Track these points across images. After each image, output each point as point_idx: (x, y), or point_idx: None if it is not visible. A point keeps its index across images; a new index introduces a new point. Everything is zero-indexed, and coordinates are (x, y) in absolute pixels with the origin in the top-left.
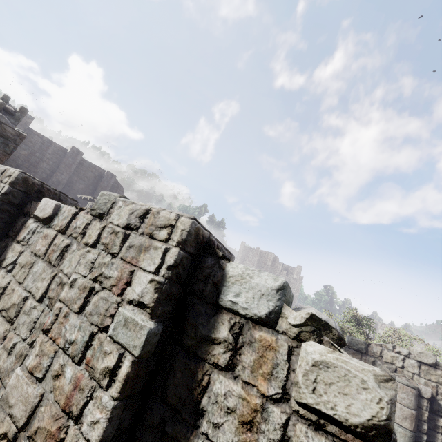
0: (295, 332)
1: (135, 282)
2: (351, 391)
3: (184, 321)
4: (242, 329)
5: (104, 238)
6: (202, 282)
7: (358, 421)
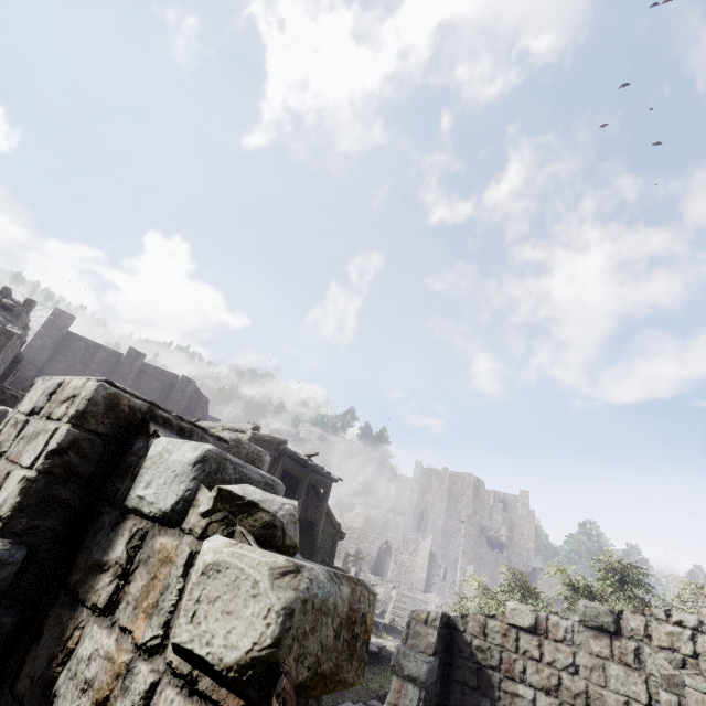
0: (203, 526)
1: (4, 487)
2: (238, 606)
3: (80, 544)
4: (143, 539)
5: (2, 435)
6: (120, 478)
7: (234, 658)
